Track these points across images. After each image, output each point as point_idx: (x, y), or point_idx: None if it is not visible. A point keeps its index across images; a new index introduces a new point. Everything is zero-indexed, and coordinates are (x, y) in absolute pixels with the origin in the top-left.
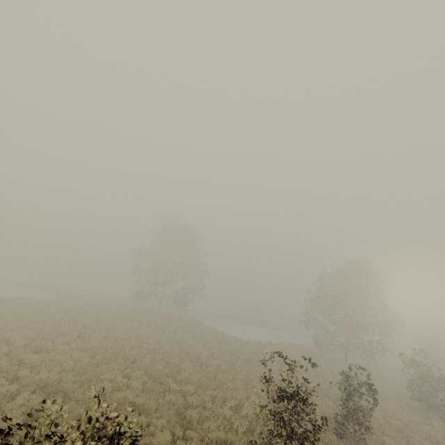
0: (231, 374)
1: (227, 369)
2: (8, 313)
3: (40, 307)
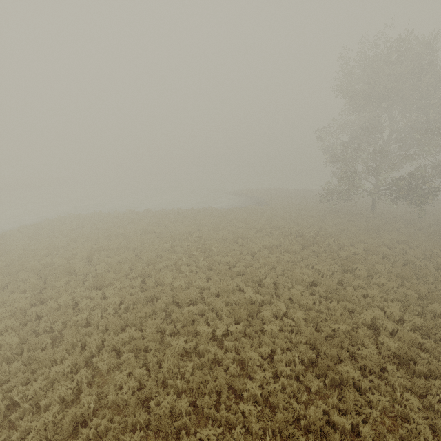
0: None
1: None
2: (156, 228)
3: (203, 218)
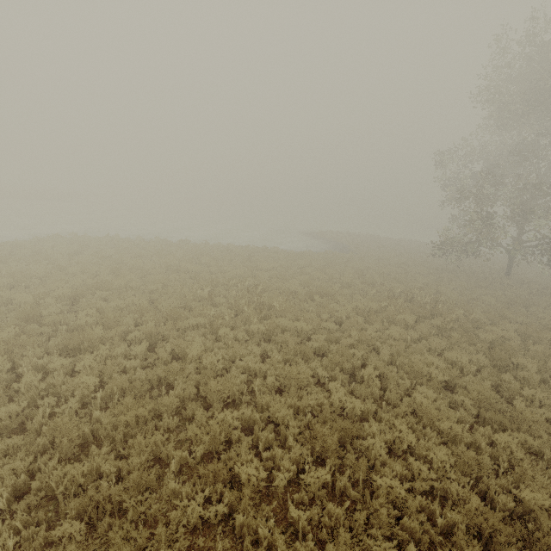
0: None
1: None
2: (191, 266)
3: (262, 260)
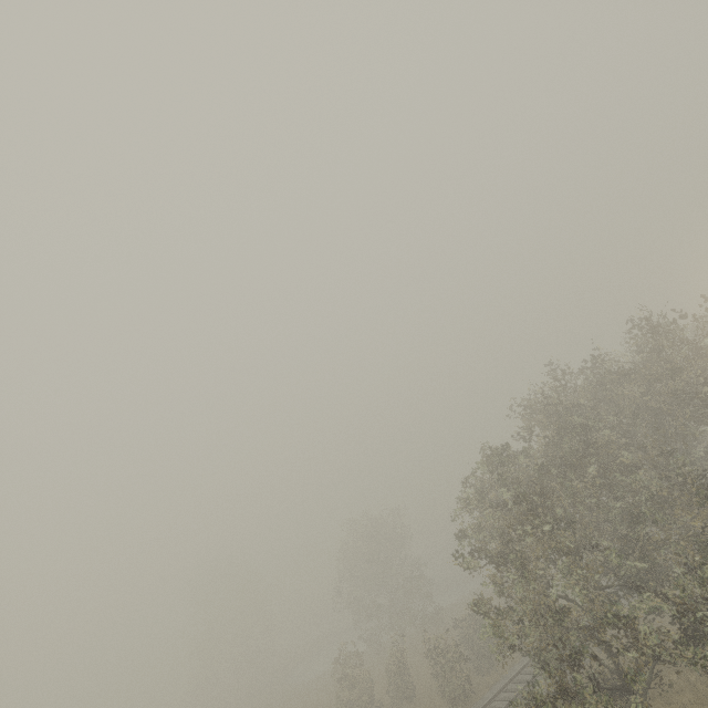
0: None
1: None
2: None
3: None
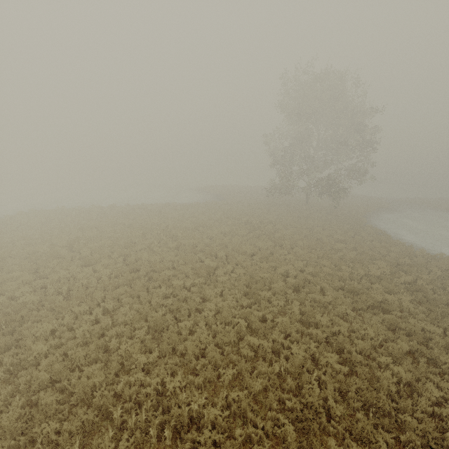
0: (270, 343)
1: (285, 324)
2: (126, 221)
3: (167, 212)
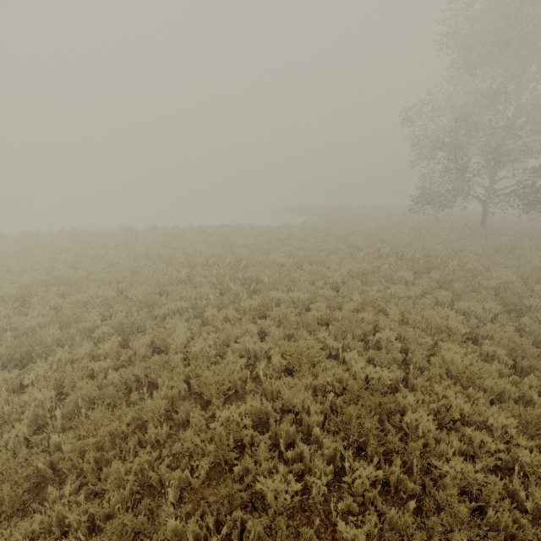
0: None
1: None
2: (162, 250)
3: (239, 237)
